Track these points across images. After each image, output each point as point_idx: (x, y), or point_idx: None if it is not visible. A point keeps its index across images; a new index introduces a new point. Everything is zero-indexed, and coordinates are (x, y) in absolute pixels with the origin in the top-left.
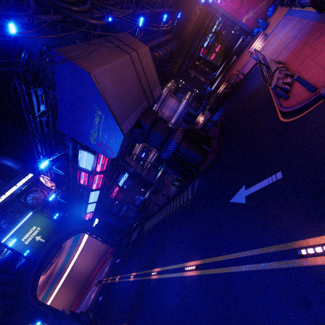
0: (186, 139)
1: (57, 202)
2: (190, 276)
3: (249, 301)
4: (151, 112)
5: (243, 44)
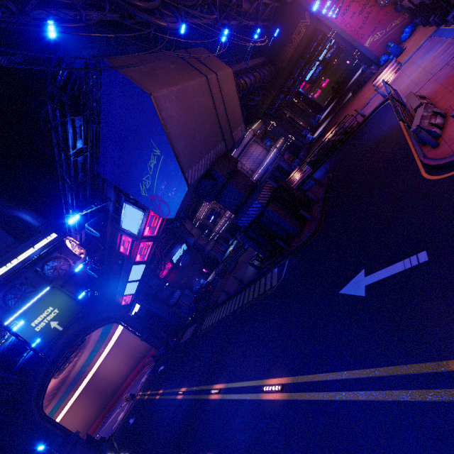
0: (276, 201)
1: (85, 277)
2: (272, 400)
3: (371, 450)
4: (229, 159)
5: (364, 76)
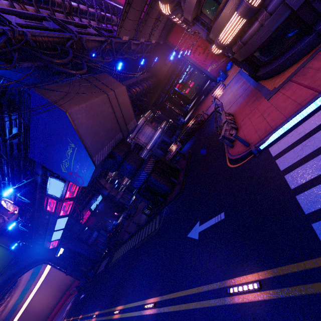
0: (156, 170)
1: (18, 229)
2: (148, 315)
3: None
4: (125, 143)
5: (209, 87)
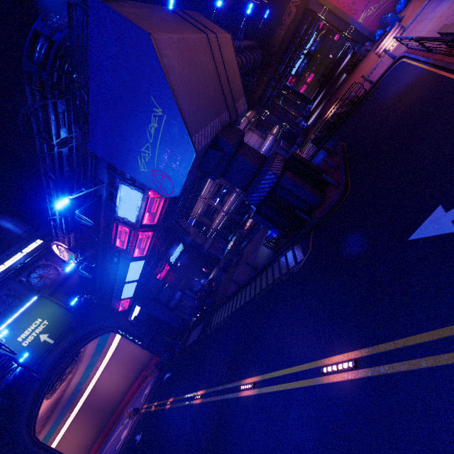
0: (291, 170)
1: (77, 284)
2: (342, 382)
3: None
4: (234, 129)
5: (358, 55)
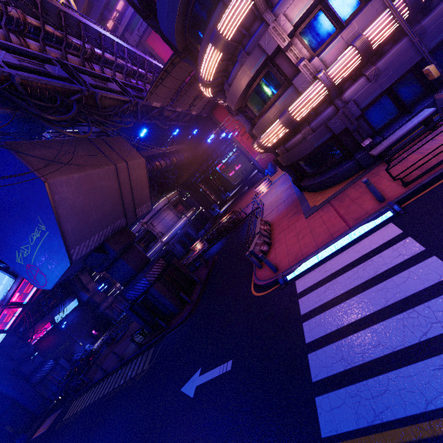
0: (163, 279)
1: None
2: None
3: None
4: (127, 234)
5: (255, 178)
